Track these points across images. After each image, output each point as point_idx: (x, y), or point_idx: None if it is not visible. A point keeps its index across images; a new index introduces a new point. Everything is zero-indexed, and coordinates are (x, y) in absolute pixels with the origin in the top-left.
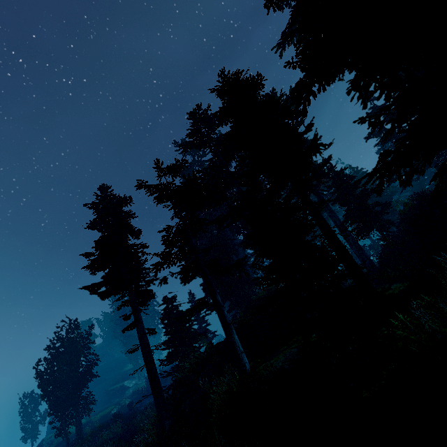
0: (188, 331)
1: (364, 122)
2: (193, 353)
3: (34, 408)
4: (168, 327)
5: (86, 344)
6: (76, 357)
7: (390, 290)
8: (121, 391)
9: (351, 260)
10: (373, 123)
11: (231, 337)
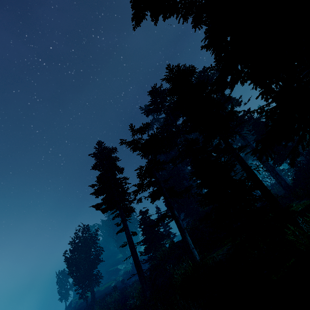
0: (157, 233)
1: (253, 112)
2: (161, 247)
3: (65, 280)
4: (144, 231)
5: (94, 241)
6: (88, 249)
7: (299, 205)
8: (116, 272)
9: (264, 187)
10: (260, 112)
11: (185, 238)
